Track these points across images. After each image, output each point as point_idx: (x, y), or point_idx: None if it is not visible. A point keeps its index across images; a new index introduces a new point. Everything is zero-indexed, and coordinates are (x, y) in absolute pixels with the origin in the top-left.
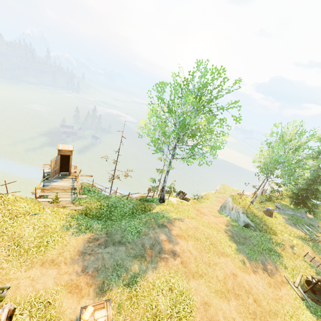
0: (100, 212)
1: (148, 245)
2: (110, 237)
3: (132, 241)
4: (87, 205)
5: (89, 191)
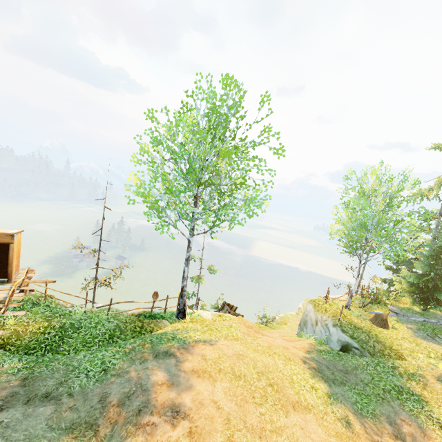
0: (38, 340)
1: (117, 396)
2: (28, 387)
3: (79, 391)
4: (16, 329)
5: (36, 304)
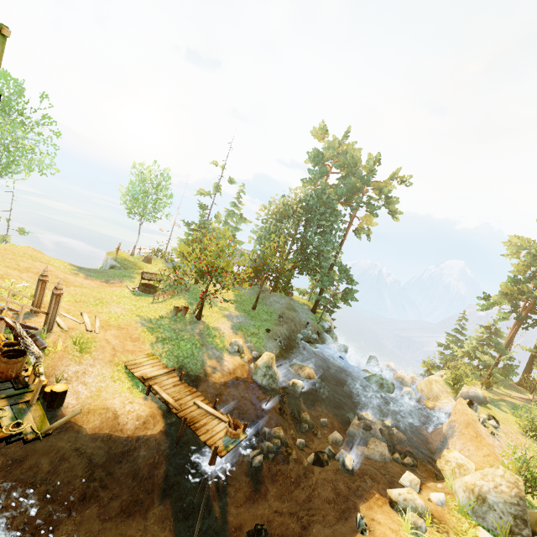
0: None
1: None
2: None
3: None
4: None
5: None
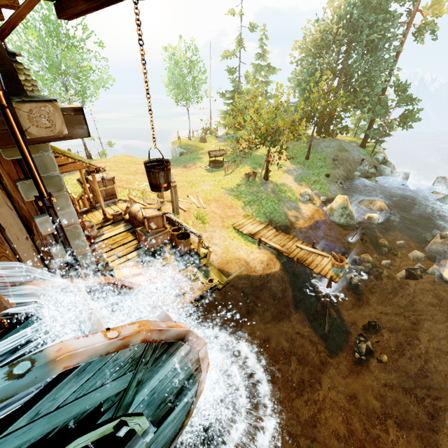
0: None
1: None
2: None
3: None
4: None
5: None
